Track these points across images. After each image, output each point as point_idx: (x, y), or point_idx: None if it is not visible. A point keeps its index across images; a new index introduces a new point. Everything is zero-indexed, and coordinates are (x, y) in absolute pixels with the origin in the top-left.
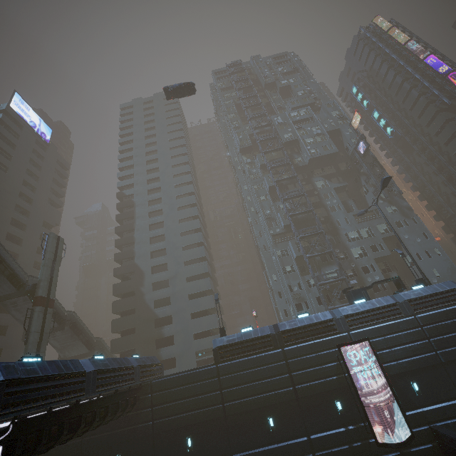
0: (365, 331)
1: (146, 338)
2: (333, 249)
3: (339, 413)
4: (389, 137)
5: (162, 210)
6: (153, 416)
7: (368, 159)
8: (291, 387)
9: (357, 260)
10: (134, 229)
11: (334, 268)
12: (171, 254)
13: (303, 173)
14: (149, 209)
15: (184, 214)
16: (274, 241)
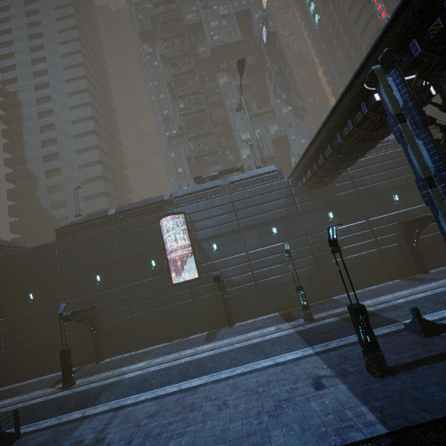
0: (186, 208)
1: (44, 236)
2: (217, 149)
3: (153, 269)
4: (316, 28)
5: (53, 110)
6: (0, 281)
7: (278, 51)
8: (117, 253)
9: (244, 161)
10: (23, 132)
11: (219, 167)
12: (64, 158)
13: (207, 67)
14: (37, 108)
15: (77, 115)
16: (172, 144)
